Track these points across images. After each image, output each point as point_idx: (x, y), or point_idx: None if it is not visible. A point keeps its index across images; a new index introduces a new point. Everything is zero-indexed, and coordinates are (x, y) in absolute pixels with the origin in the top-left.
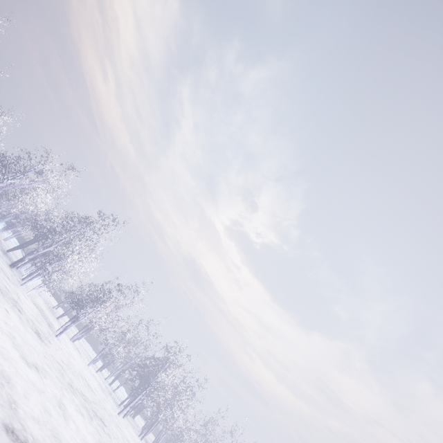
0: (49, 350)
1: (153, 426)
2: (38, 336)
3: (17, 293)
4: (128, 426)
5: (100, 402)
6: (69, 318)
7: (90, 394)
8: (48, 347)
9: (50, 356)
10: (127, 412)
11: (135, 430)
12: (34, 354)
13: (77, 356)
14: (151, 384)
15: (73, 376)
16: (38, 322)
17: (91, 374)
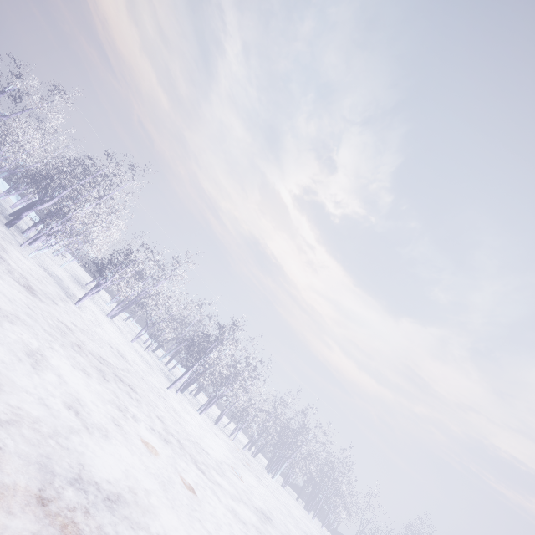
0: (48, 308)
1: (211, 402)
2: (29, 291)
3: (6, 248)
4: (183, 401)
5: (138, 373)
6: (117, 303)
7: (120, 363)
8: (47, 306)
9: (47, 313)
10: (179, 388)
11: (194, 406)
12: (3, 299)
13: (113, 330)
14: (200, 359)
15: (92, 342)
16: (40, 283)
17: (134, 350)
